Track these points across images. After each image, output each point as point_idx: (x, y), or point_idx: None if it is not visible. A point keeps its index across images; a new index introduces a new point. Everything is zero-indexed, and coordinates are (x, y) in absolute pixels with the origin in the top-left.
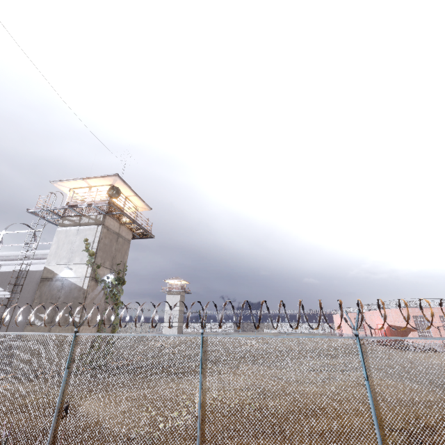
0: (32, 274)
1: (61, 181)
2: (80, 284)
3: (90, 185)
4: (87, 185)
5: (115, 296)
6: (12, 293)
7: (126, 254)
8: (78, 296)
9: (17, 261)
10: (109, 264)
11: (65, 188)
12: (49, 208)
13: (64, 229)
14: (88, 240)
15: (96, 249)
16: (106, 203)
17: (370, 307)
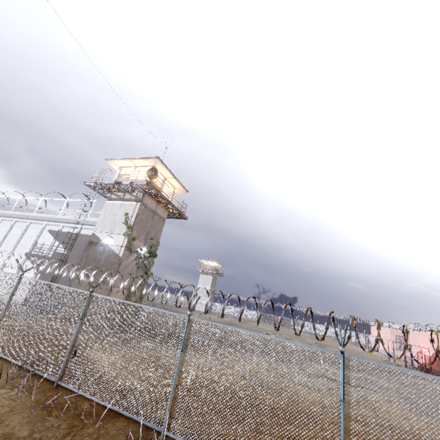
0: (84, 237)
1: (113, 160)
2: (117, 251)
3: (135, 165)
4: (133, 165)
5: (146, 267)
6: (65, 250)
7: (160, 230)
8: (115, 262)
9: (71, 224)
10: (143, 238)
11: (116, 166)
12: (100, 182)
13: (111, 202)
14: (128, 214)
15: (133, 223)
16: (145, 183)
17: (416, 327)
